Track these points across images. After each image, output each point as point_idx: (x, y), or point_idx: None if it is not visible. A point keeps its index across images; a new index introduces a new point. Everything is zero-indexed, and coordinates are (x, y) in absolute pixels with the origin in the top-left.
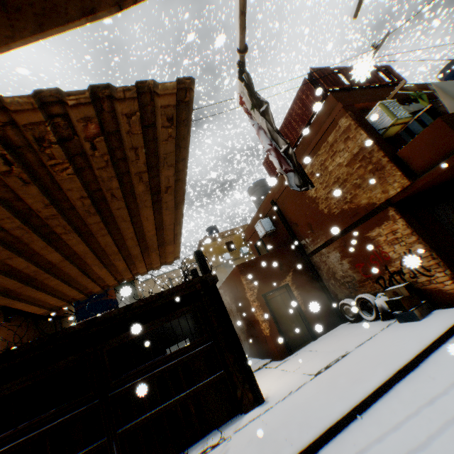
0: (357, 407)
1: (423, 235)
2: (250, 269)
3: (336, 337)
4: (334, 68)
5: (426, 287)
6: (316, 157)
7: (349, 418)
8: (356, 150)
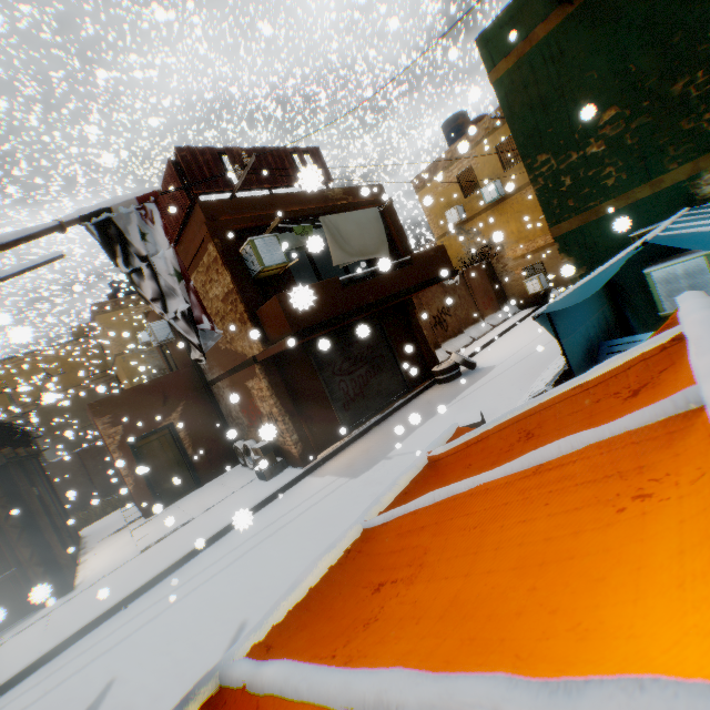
0: (128, 598)
1: (286, 397)
2: (112, 409)
3: (213, 488)
4: (222, 148)
5: (284, 447)
6: (197, 273)
7: (115, 610)
8: (227, 290)
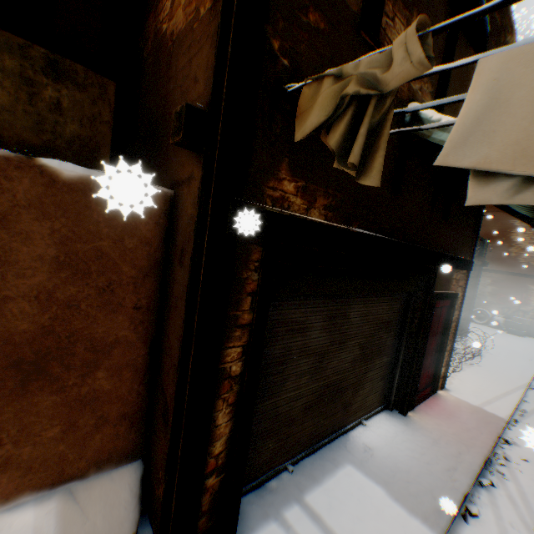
0: None
1: None
2: None
3: None
4: None
5: (532, 326)
6: None
7: None
8: None
